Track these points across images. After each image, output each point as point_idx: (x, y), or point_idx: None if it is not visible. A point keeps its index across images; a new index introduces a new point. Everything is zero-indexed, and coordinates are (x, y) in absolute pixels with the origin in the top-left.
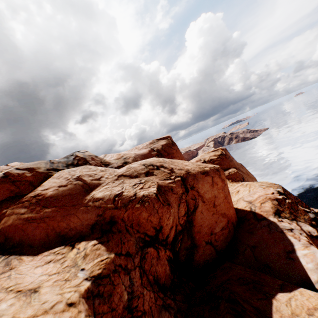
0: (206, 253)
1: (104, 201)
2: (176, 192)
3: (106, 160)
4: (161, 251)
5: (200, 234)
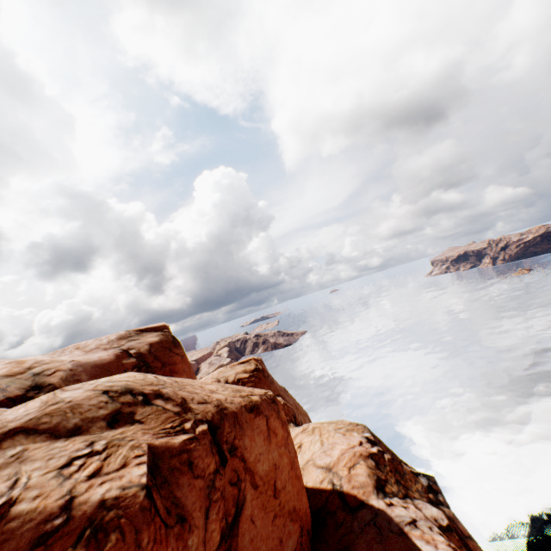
0: None
1: None
2: (202, 469)
3: None
4: None
5: None
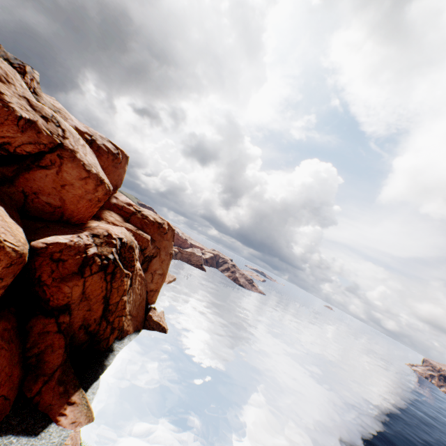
0: (15, 197)
1: None
2: (40, 136)
3: (41, 93)
4: None
5: (27, 183)
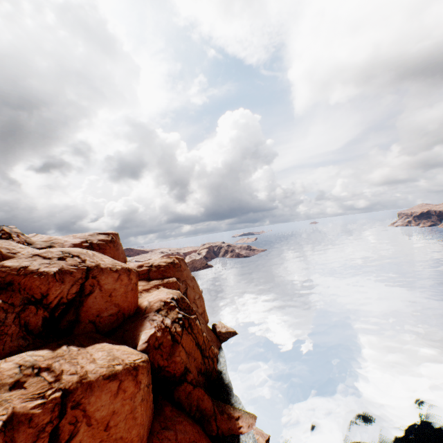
0: (88, 329)
1: (11, 269)
2: (74, 275)
3: (31, 240)
4: (41, 310)
5: (88, 313)
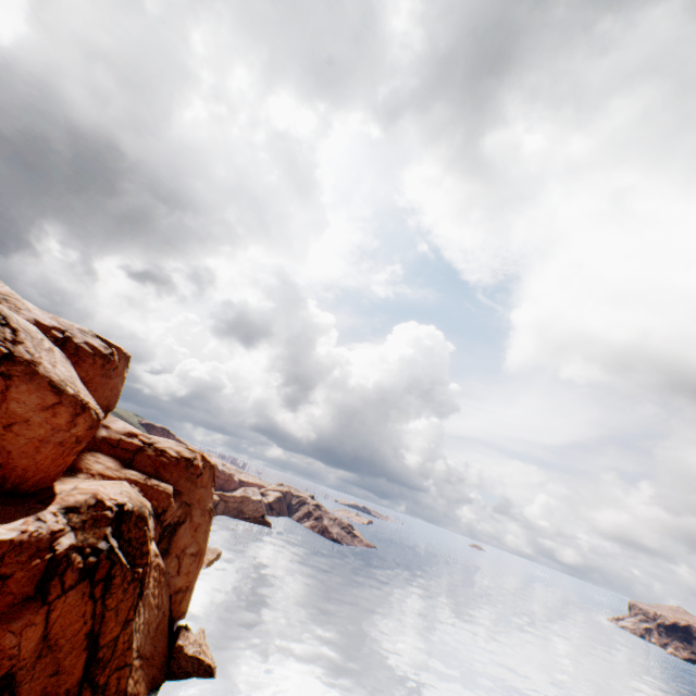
0: None
1: None
2: None
3: None
4: None
5: None
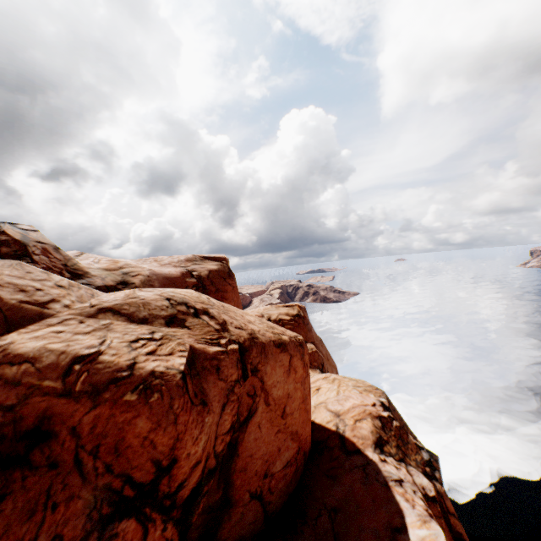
0: (247, 519)
1: (37, 368)
2: (225, 375)
3: (79, 265)
4: (155, 528)
5: (246, 475)
